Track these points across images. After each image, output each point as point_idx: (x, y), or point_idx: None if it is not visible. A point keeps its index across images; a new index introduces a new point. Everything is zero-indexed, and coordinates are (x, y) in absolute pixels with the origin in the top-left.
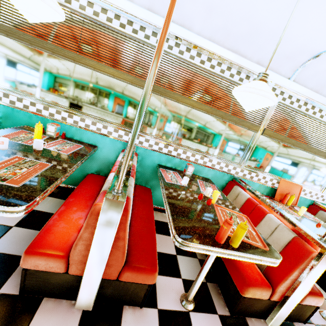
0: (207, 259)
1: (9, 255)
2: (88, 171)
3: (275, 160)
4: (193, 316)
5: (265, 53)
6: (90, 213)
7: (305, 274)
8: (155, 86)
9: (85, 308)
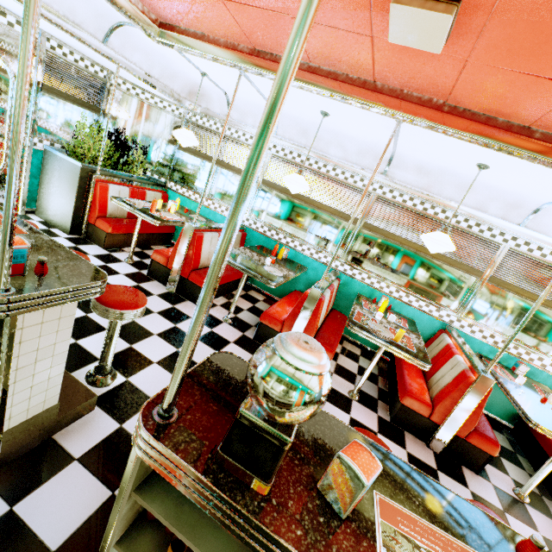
0: None
1: (368, 394)
2: None
3: None
4: (528, 508)
5: None
6: (464, 381)
7: None
8: (492, 277)
9: (434, 450)
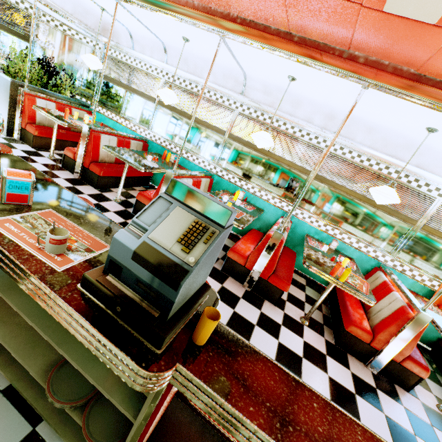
0: (323, 291)
1: None
2: (252, 227)
3: (438, 259)
4: (306, 327)
5: (424, 159)
6: (266, 237)
7: (401, 330)
8: (317, 175)
9: (247, 289)
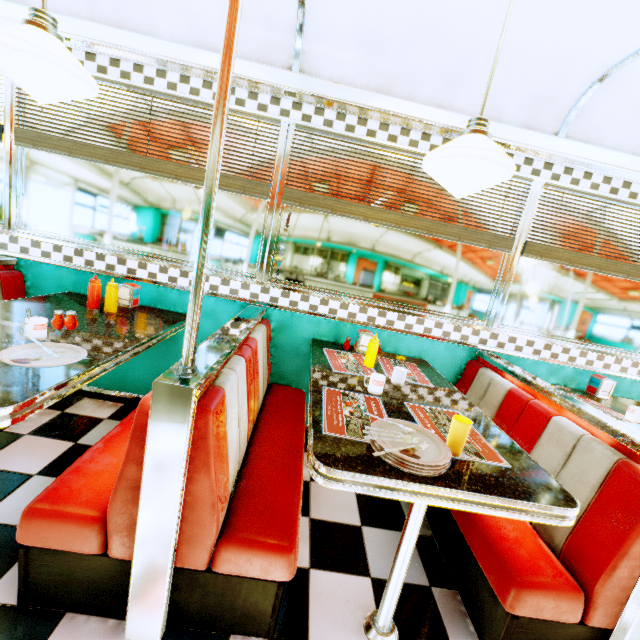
0: None
1: (407, 586)
2: None
3: None
4: None
5: None
6: None
7: None
8: (529, 245)
9: None
